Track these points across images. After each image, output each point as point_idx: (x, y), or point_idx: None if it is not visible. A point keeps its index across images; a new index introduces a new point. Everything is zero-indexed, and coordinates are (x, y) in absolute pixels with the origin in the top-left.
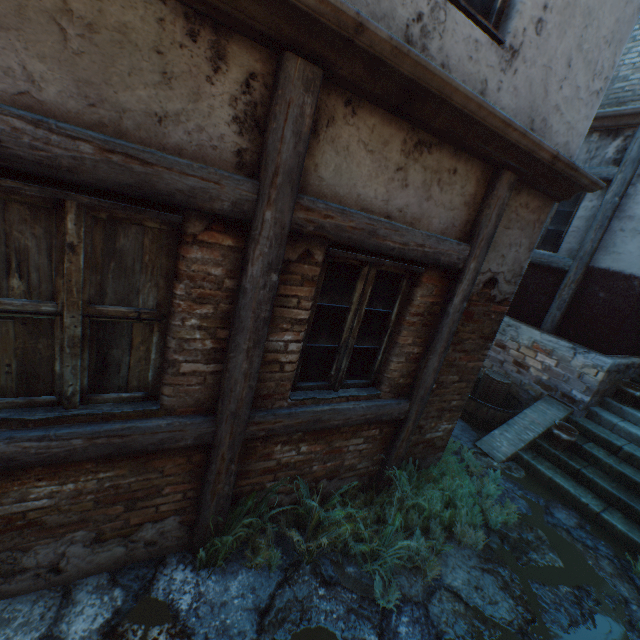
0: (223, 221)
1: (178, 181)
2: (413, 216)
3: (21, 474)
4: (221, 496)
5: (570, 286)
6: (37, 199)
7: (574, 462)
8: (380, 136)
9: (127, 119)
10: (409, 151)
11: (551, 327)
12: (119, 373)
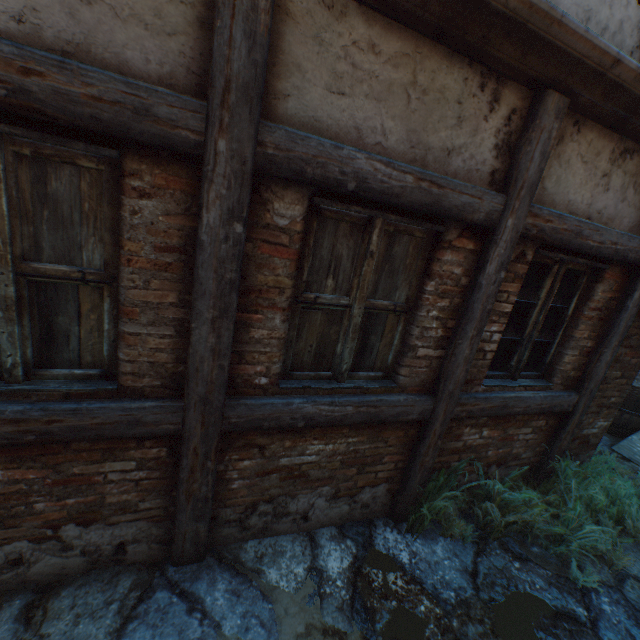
0: (470, 229)
1: (456, 199)
2: (607, 217)
3: (306, 432)
4: (425, 468)
5: None
6: (357, 219)
7: None
8: (594, 148)
9: (429, 155)
10: (614, 159)
11: None
12: (370, 355)
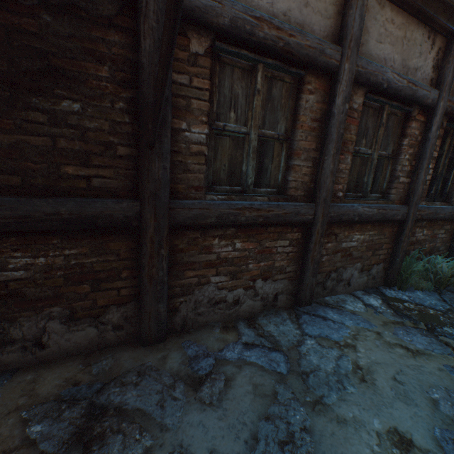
0: (422, 110)
1: (420, 92)
2: None
3: (353, 227)
4: (403, 251)
5: None
6: (376, 107)
7: None
8: None
9: (408, 71)
10: None
11: None
12: (376, 184)
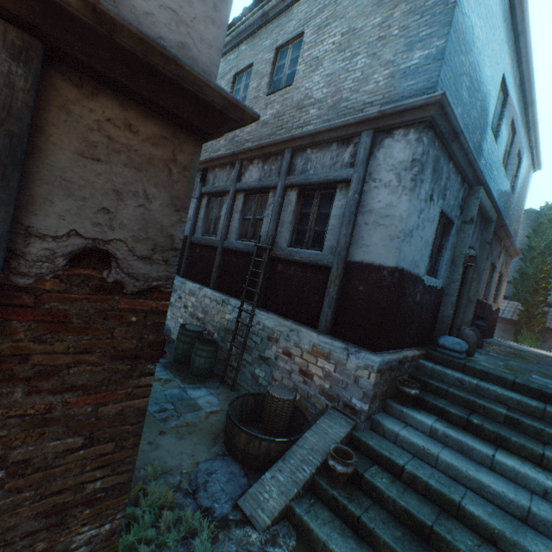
0: None
1: None
2: None
3: None
4: None
5: (335, 282)
6: None
7: (354, 504)
8: None
9: None
10: None
11: (326, 327)
12: None
